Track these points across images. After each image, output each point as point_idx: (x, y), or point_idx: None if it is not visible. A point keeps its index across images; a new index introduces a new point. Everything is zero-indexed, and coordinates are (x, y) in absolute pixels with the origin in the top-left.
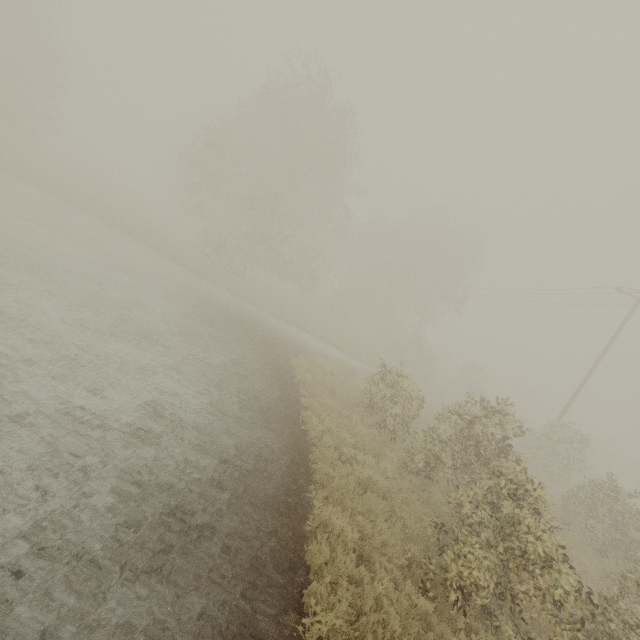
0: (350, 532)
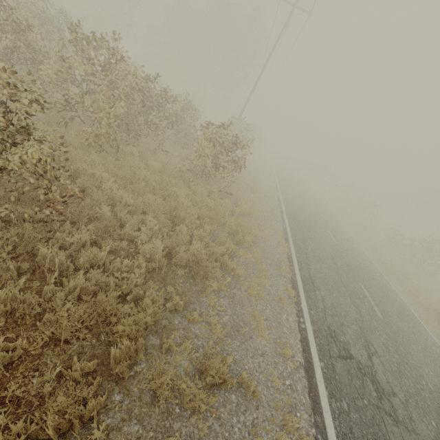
0: None
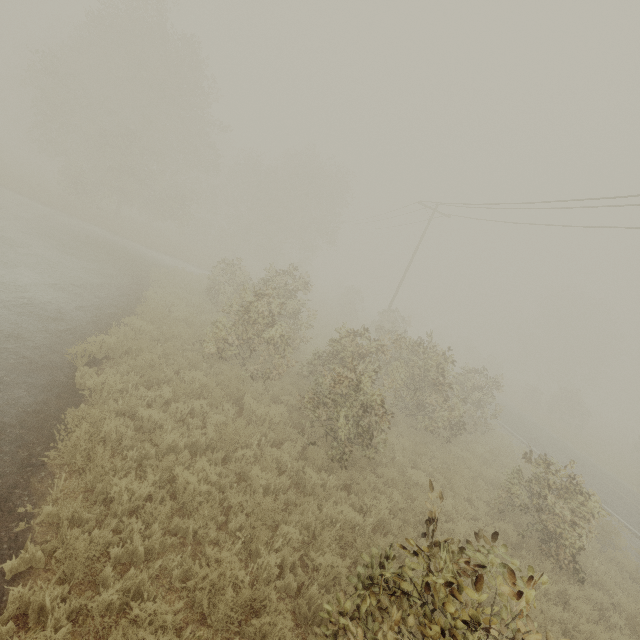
0: (146, 326)
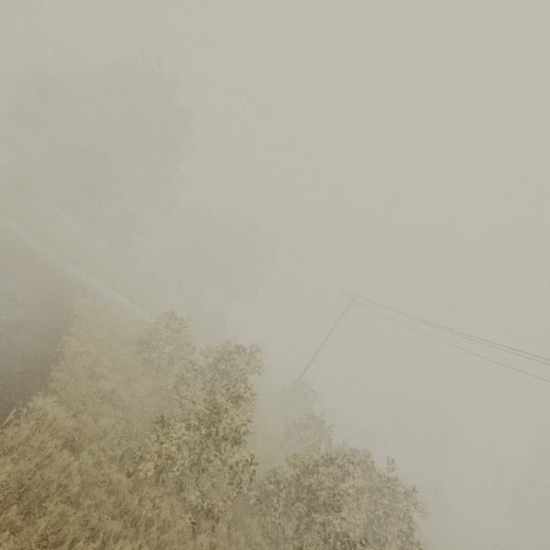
0: (63, 420)
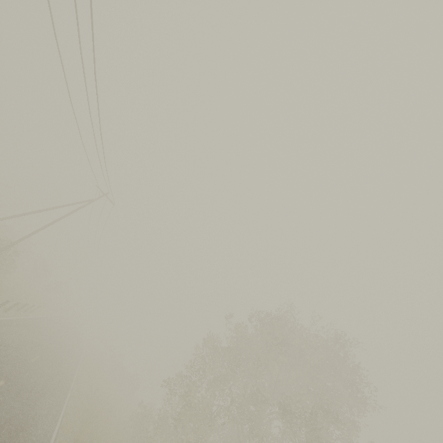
0: None
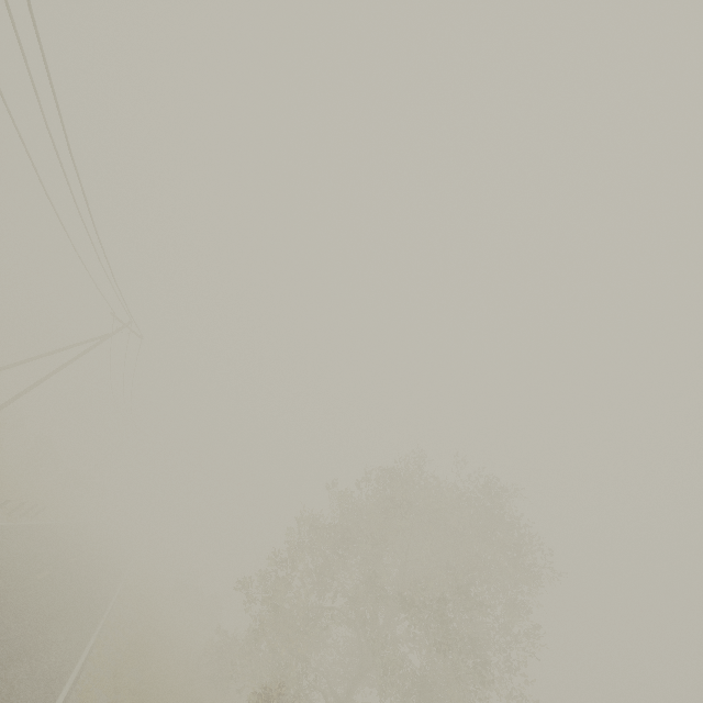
0: None
